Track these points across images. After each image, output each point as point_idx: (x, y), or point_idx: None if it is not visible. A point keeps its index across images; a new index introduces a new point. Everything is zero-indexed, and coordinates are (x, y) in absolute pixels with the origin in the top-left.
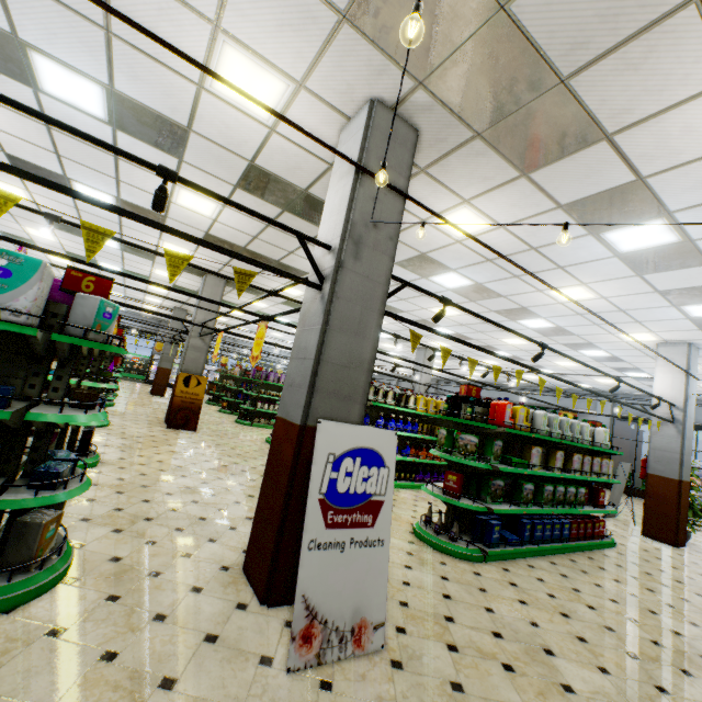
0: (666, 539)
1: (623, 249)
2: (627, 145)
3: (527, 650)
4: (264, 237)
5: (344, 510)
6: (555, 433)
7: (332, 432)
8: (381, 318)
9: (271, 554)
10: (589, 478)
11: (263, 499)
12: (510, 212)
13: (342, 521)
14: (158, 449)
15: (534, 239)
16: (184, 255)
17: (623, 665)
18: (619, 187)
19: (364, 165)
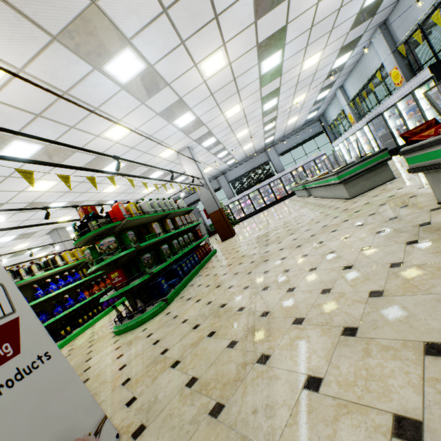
0: (229, 236)
1: (123, 81)
2: None
3: (214, 316)
4: None
5: None
6: (159, 211)
7: None
8: None
9: None
10: (189, 226)
11: None
12: (14, 49)
13: None
14: None
15: (59, 82)
16: None
17: (250, 278)
18: (84, 11)
19: None
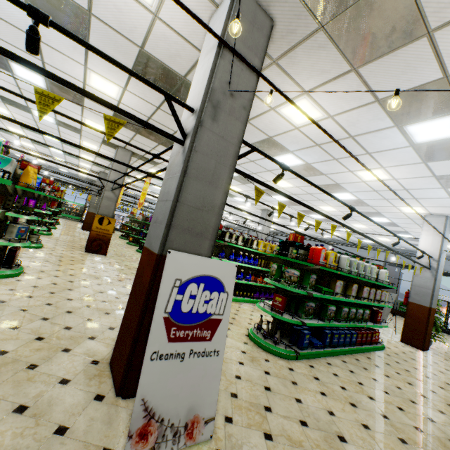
0: (416, 345)
1: (418, 140)
2: (444, 42)
3: (325, 438)
4: (156, 118)
5: (186, 327)
6: (353, 272)
7: (180, 261)
8: (231, 173)
9: (127, 356)
10: (373, 304)
11: (128, 311)
12: (338, 104)
13: (184, 336)
14: (73, 266)
15: (353, 129)
16: (55, 95)
17: (397, 449)
18: (427, 83)
19: (226, 40)
